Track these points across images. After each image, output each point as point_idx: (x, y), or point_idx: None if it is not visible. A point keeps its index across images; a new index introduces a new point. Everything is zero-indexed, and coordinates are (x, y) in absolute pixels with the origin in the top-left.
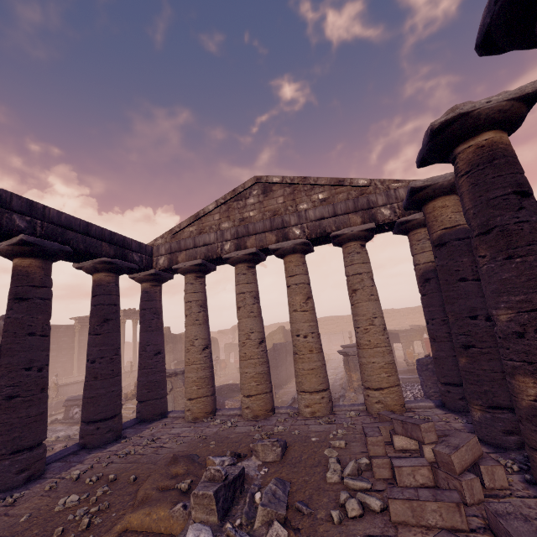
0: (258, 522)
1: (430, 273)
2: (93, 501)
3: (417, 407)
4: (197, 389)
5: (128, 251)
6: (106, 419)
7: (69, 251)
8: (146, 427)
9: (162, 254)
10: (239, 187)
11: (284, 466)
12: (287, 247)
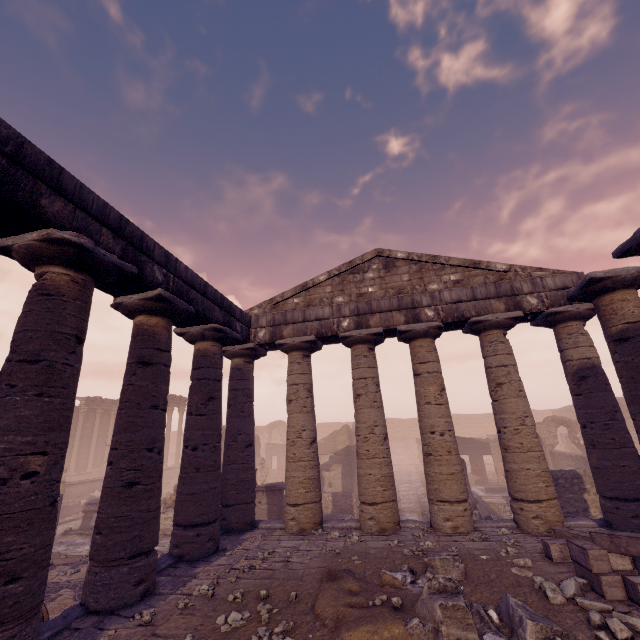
0: (531, 639)
1: (587, 370)
2: (266, 620)
3: (577, 526)
4: (305, 493)
5: (233, 319)
6: (207, 523)
7: (192, 312)
8: (241, 538)
9: (262, 326)
10: (357, 259)
11: (477, 585)
12: (419, 329)
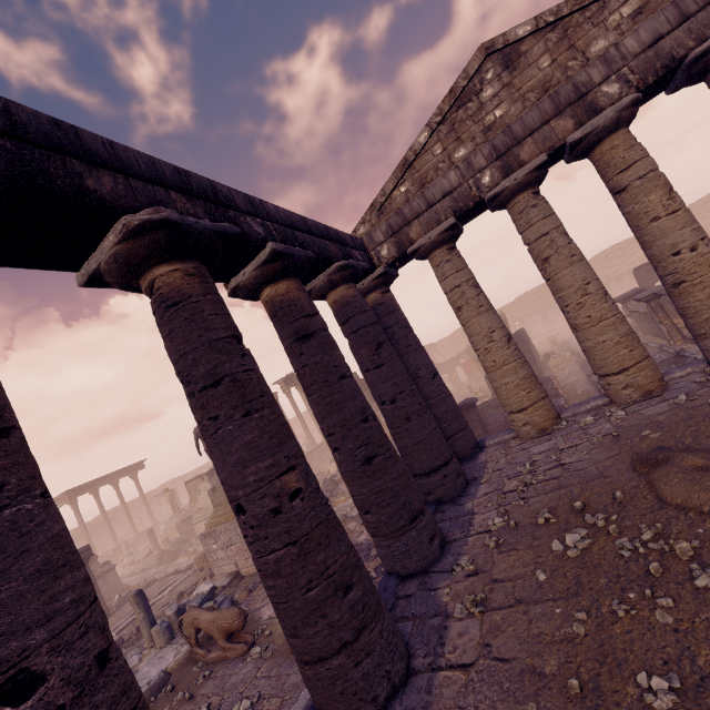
0: None
1: None
2: (616, 531)
3: None
4: (527, 394)
5: (348, 249)
6: (445, 463)
7: (312, 258)
8: (479, 463)
9: (381, 242)
10: (458, 81)
11: None
12: (604, 123)
